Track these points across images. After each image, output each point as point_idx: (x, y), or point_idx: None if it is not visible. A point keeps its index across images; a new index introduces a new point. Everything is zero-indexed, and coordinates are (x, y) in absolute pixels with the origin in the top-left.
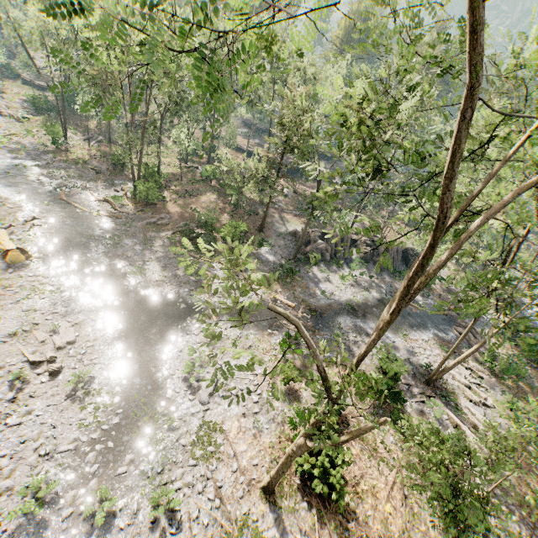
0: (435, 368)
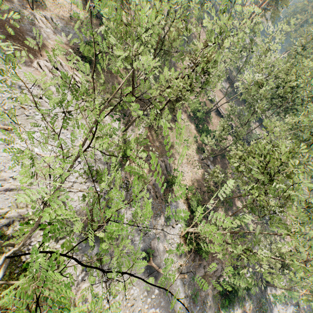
0: None
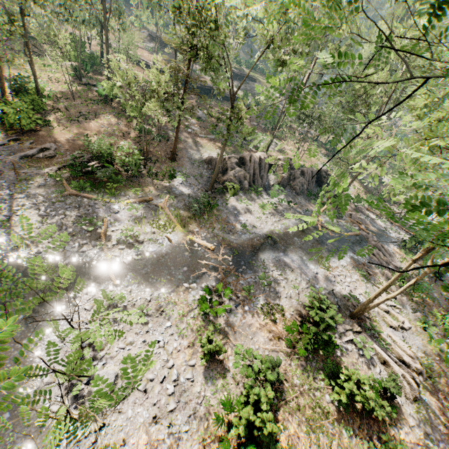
0: (356, 297)
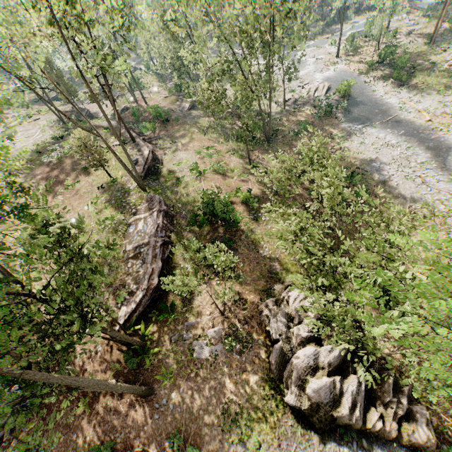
0: (391, 27)
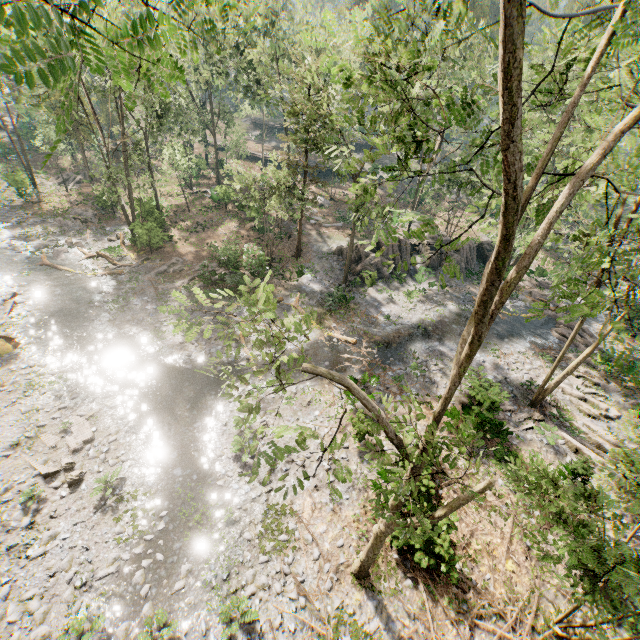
0: (539, 384)
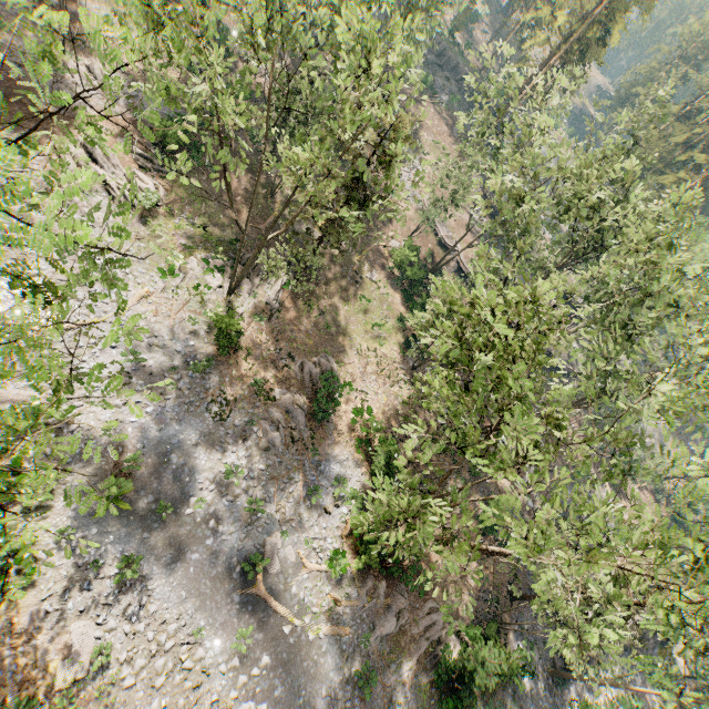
0: None
